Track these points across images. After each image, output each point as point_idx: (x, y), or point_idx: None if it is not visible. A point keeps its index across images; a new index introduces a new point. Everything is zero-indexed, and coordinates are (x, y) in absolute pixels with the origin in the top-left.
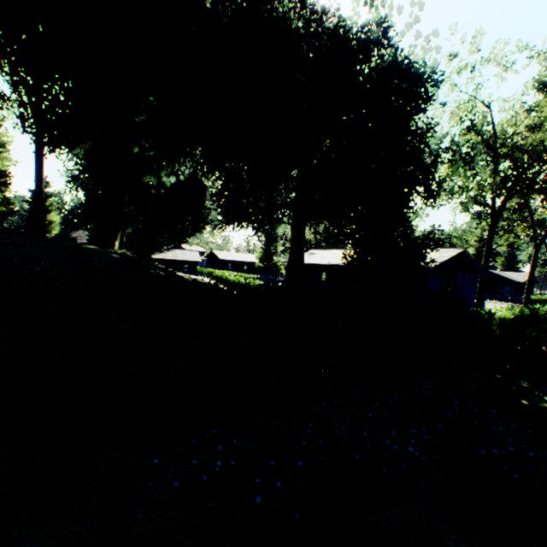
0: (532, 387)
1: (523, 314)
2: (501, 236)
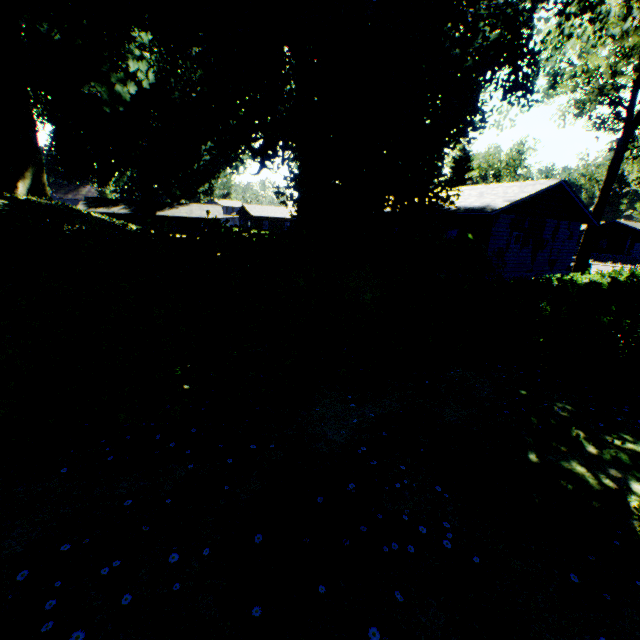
0: (572, 420)
1: (634, 280)
2: (635, 158)
